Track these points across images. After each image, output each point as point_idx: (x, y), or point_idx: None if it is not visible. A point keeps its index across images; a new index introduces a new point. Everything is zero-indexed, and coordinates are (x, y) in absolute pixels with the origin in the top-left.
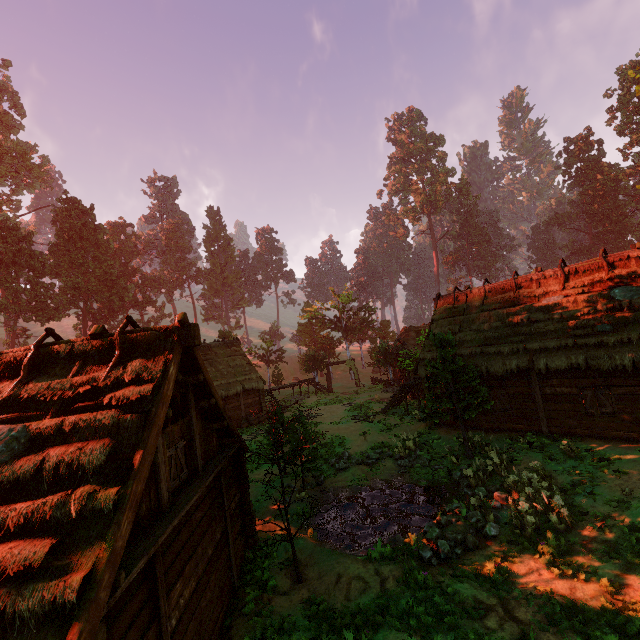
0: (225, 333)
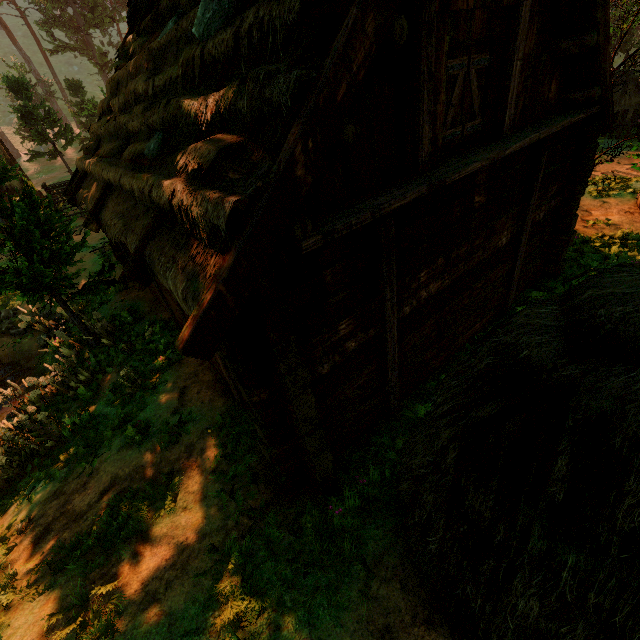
0: (15, 82)
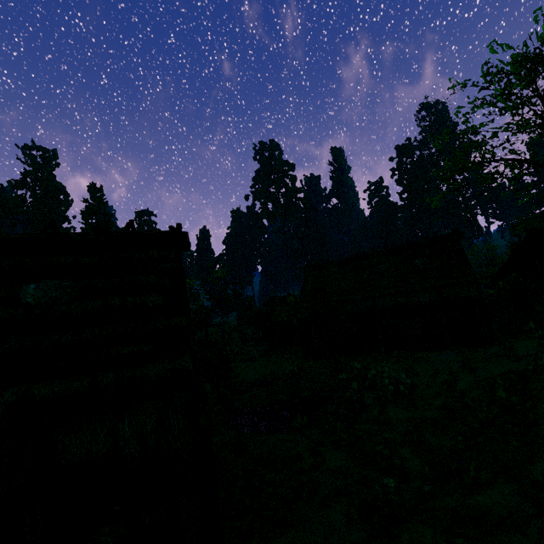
0: None
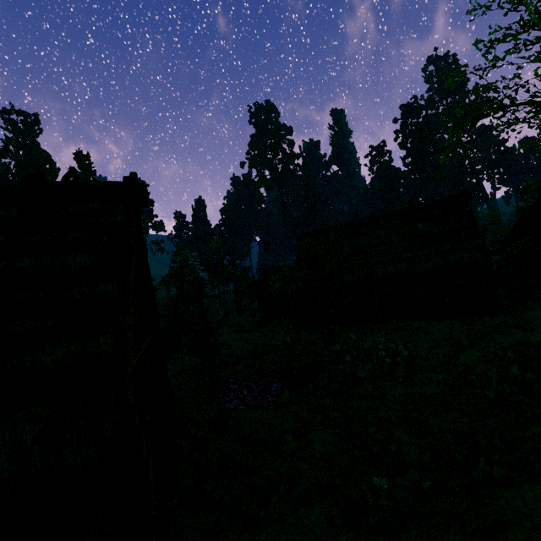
0: None
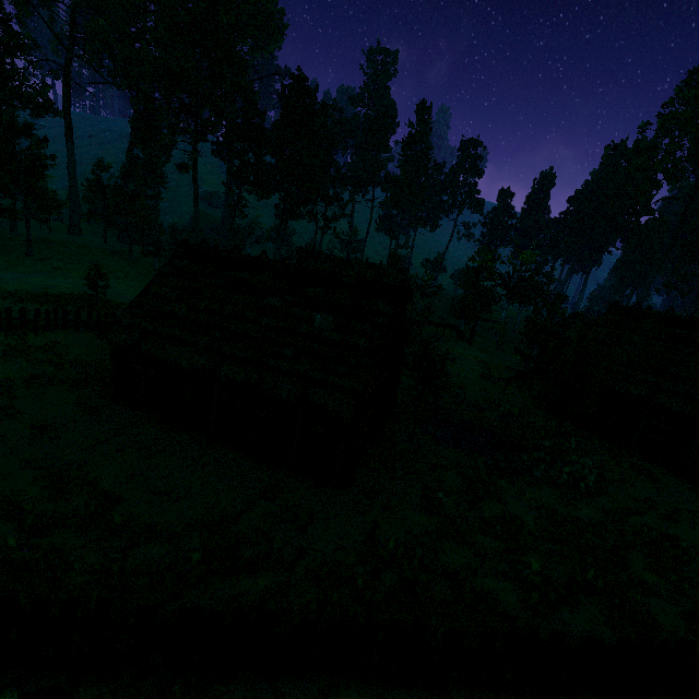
0: (396, 255)
